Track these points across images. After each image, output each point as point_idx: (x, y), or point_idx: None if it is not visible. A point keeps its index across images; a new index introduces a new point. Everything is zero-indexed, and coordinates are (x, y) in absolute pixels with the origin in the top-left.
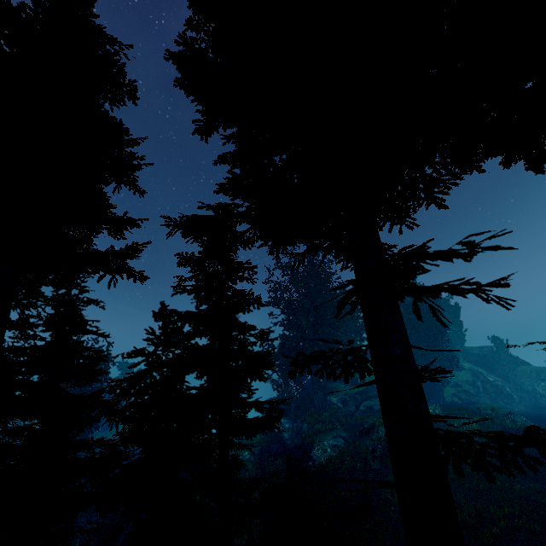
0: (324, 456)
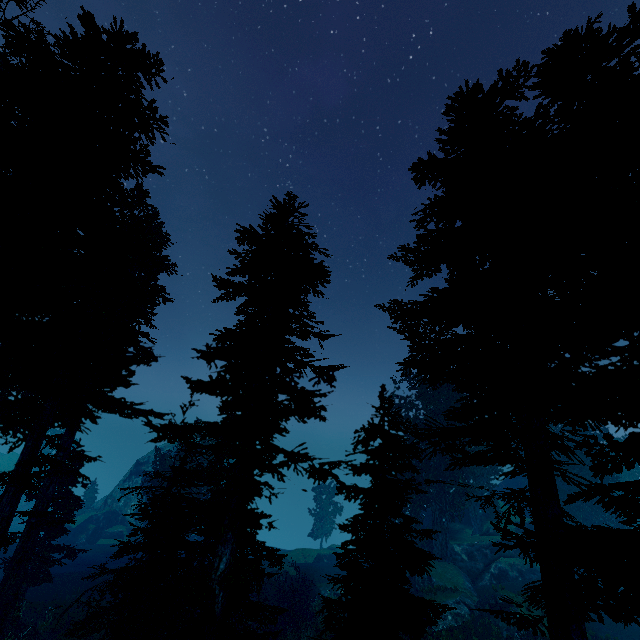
0: (443, 624)
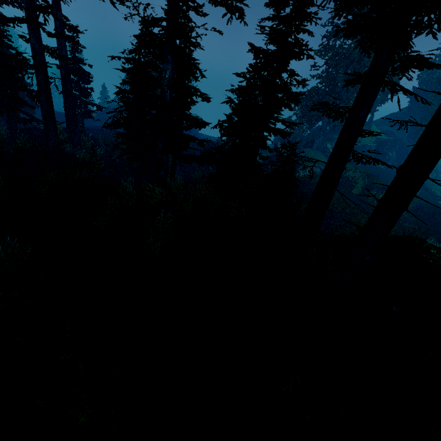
0: (303, 174)
